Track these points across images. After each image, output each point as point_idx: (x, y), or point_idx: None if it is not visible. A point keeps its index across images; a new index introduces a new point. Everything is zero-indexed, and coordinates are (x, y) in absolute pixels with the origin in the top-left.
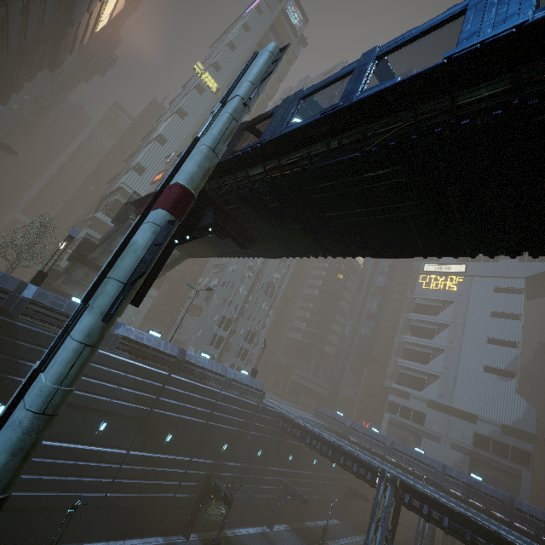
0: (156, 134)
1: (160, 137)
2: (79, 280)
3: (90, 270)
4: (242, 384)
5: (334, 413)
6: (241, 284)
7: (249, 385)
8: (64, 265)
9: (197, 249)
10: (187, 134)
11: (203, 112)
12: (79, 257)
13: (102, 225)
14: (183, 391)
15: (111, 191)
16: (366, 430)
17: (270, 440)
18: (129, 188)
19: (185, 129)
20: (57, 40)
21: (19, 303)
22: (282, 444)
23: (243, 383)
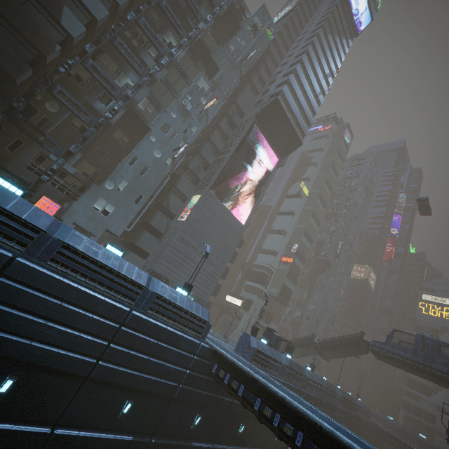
0: (277, 226)
1: (284, 232)
2: (294, 351)
3: (306, 349)
4: (365, 410)
5: (387, 417)
6: (322, 321)
7: (367, 409)
8: (246, 319)
9: (400, 367)
10: (295, 226)
11: (304, 212)
12: (317, 351)
13: (255, 288)
14: (354, 421)
15: (253, 263)
16: (417, 435)
17: (373, 443)
18: (271, 267)
19: (294, 223)
20: (228, 174)
21: (325, 391)
22: (376, 445)
23: (365, 409)
